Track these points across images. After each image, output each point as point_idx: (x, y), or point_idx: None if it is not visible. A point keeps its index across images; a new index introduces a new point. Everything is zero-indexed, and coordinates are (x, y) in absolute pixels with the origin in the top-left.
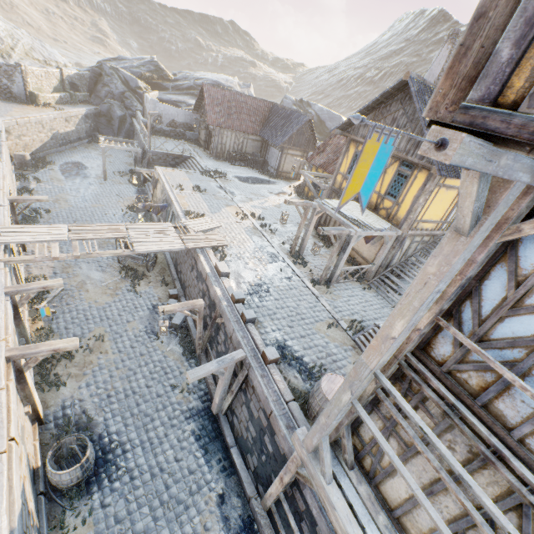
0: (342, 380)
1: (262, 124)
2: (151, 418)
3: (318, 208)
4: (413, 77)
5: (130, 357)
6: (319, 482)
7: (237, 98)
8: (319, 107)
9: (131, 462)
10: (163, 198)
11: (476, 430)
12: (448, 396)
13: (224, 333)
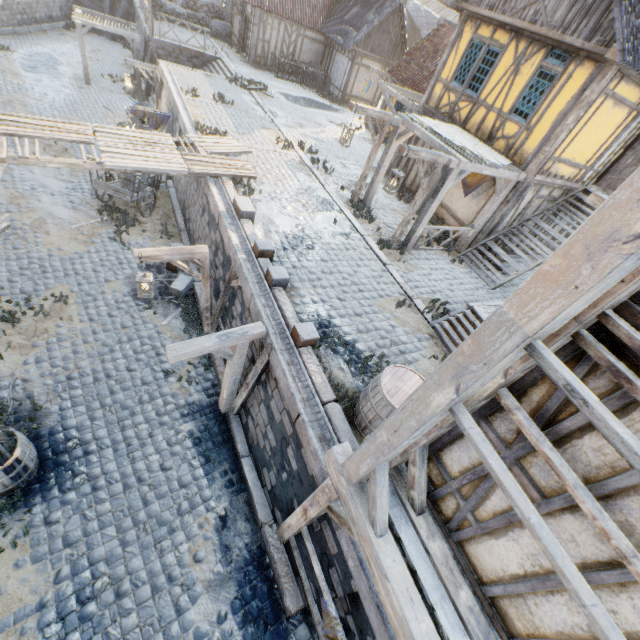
0: (415, 376)
1: (327, 14)
2: (131, 412)
3: (401, 127)
4: None
5: (106, 329)
6: (364, 532)
7: None
8: (414, 4)
9: (95, 468)
10: (169, 109)
11: None
12: None
13: (240, 302)
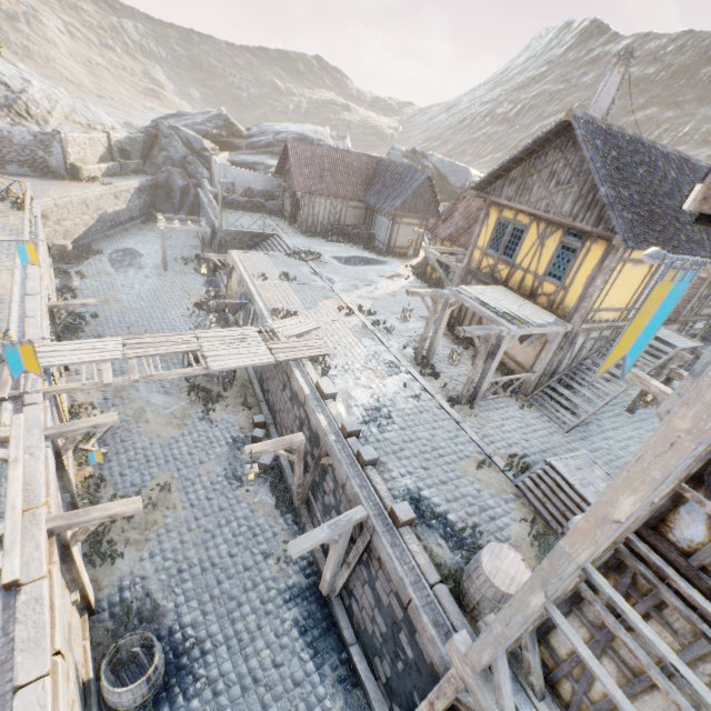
0: (511, 552)
1: (365, 186)
2: (237, 602)
3: (451, 298)
4: (578, 115)
5: (206, 513)
6: None
7: (331, 155)
8: (438, 158)
9: (213, 669)
10: (241, 291)
11: None
12: (708, 610)
13: (332, 479)
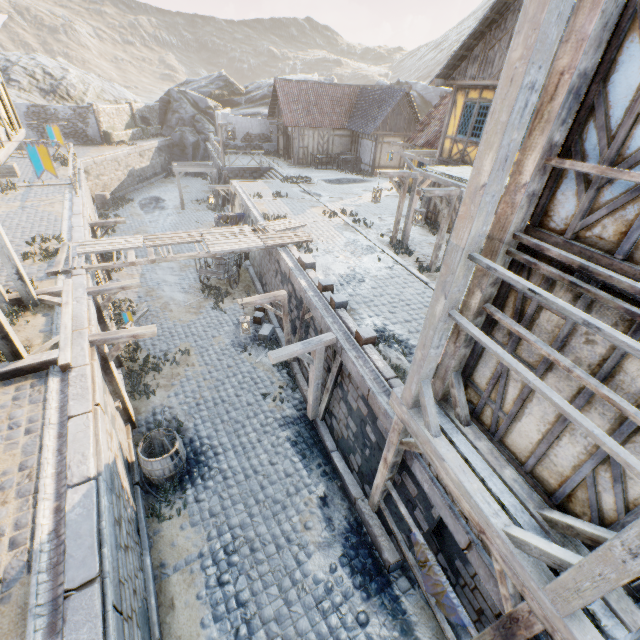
0: None
1: (349, 115)
2: (242, 425)
3: (419, 178)
4: None
5: (217, 369)
6: (424, 437)
7: (316, 90)
8: (421, 85)
9: (223, 464)
10: (242, 211)
11: (615, 284)
12: (573, 258)
13: (313, 329)
